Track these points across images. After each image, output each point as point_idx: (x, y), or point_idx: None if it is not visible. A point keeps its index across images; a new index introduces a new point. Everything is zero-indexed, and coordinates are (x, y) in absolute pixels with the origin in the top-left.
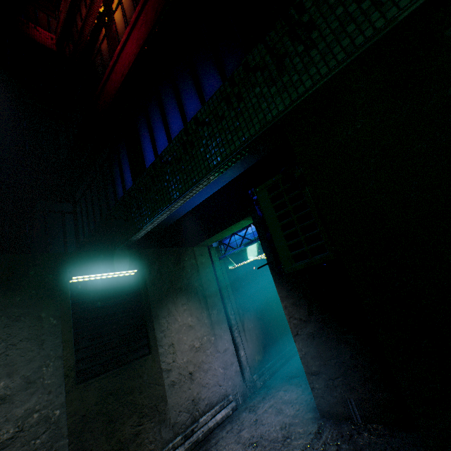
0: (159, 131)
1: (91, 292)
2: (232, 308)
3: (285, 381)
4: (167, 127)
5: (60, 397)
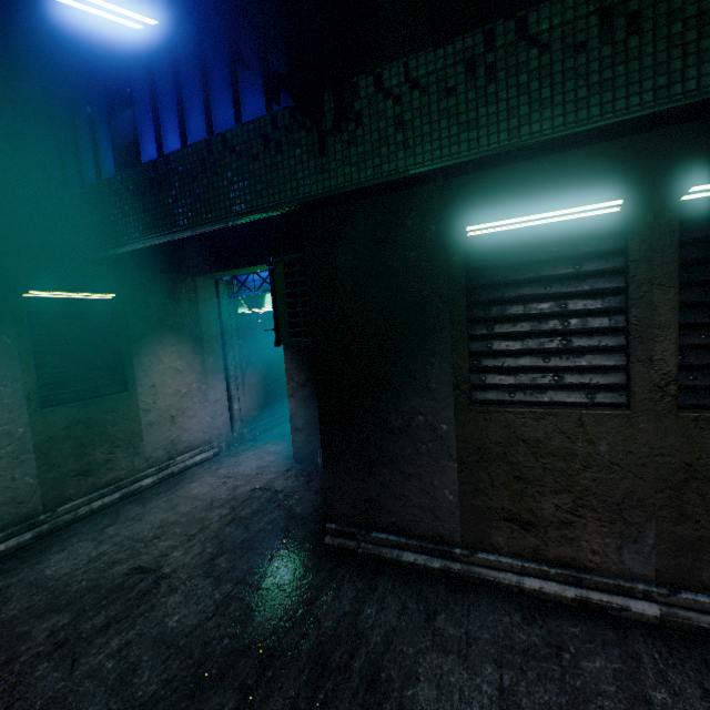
0: (169, 112)
1: (53, 313)
2: (234, 358)
3: (277, 437)
4: (182, 116)
5: (24, 418)
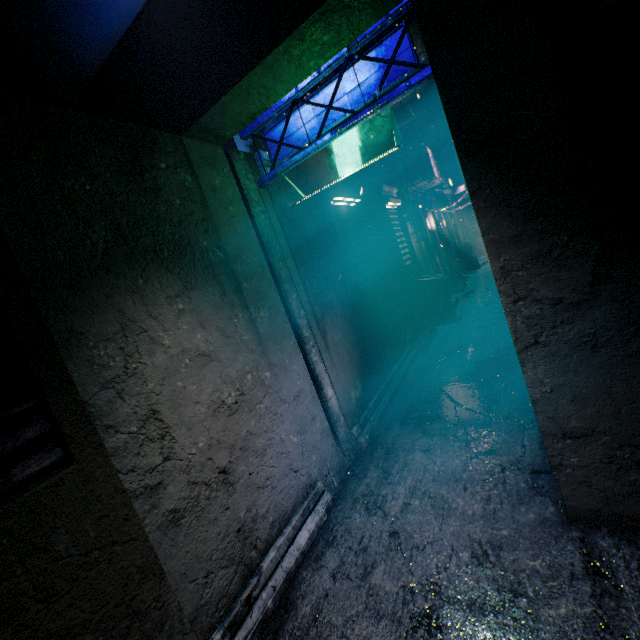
0: None
1: None
2: (300, 303)
3: (415, 430)
4: None
5: None
